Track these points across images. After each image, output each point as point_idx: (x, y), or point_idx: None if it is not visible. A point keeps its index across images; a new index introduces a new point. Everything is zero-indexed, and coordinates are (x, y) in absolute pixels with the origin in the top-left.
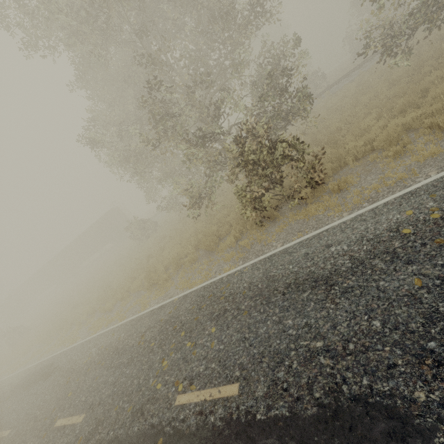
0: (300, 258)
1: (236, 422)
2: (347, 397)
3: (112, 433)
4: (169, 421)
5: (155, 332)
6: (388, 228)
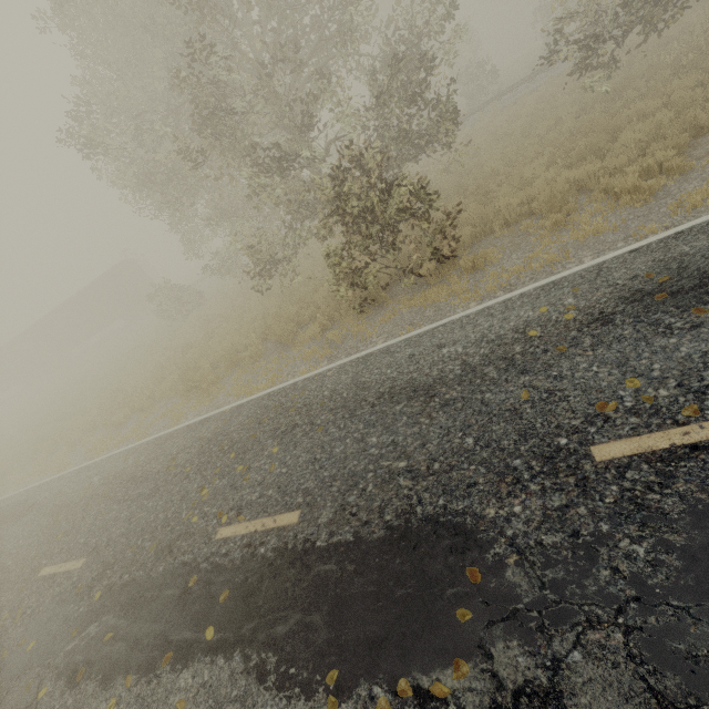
0: (402, 360)
1: (291, 551)
2: (418, 518)
3: (128, 576)
4: (207, 557)
5: (193, 454)
6: (515, 328)
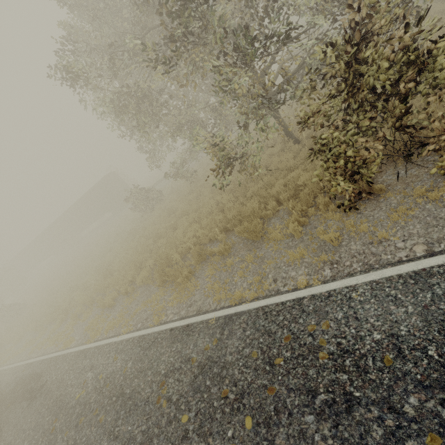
0: None
1: None
2: None
3: None
4: None
5: (185, 387)
6: None
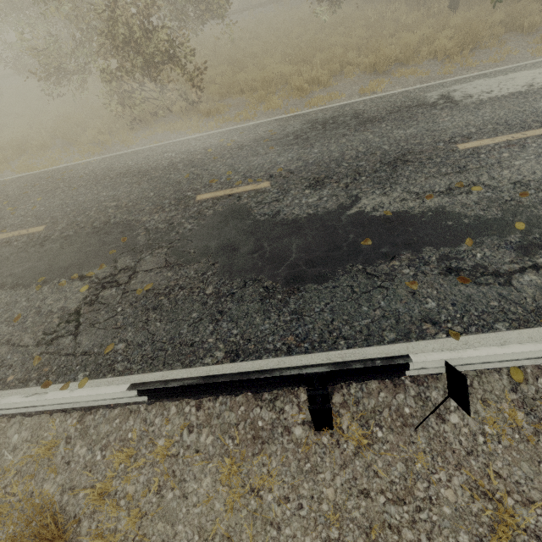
0: (141, 158)
1: (34, 242)
2: (111, 224)
3: None
4: None
5: None
6: (205, 147)
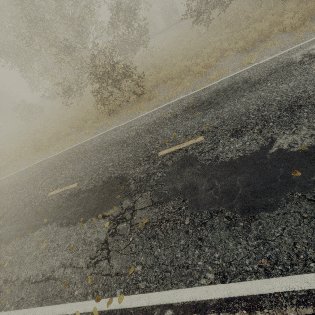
0: (119, 132)
1: (73, 194)
2: (112, 177)
3: (13, 214)
4: (44, 202)
5: (39, 172)
6: (153, 120)
